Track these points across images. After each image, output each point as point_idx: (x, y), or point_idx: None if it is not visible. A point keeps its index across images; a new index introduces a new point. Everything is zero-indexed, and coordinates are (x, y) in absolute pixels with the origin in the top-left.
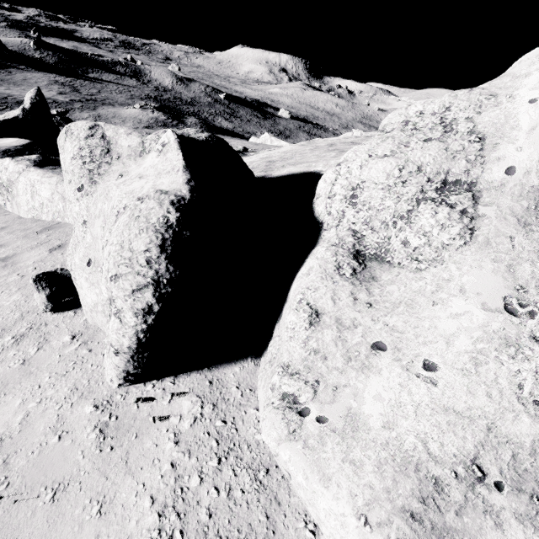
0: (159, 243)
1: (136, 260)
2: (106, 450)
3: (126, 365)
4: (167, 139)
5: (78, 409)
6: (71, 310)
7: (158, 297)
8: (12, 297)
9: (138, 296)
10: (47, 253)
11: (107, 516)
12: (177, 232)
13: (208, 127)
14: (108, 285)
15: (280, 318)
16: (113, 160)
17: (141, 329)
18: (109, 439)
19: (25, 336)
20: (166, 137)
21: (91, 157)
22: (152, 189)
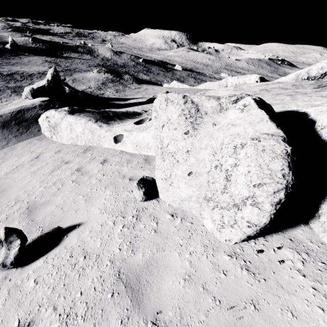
0: (287, 165)
1: (274, 175)
2: (262, 281)
3: (252, 233)
4: (247, 102)
5: (220, 258)
6: (153, 199)
7: (286, 195)
8: (106, 193)
9: (276, 195)
10: (101, 165)
11: (301, 318)
12: (291, 158)
13: (137, 80)
14: (250, 189)
15: (326, 201)
16: (202, 115)
17: (272, 213)
18: (257, 274)
19: (140, 216)
20: (246, 101)
21: (190, 115)
22: (257, 132)
